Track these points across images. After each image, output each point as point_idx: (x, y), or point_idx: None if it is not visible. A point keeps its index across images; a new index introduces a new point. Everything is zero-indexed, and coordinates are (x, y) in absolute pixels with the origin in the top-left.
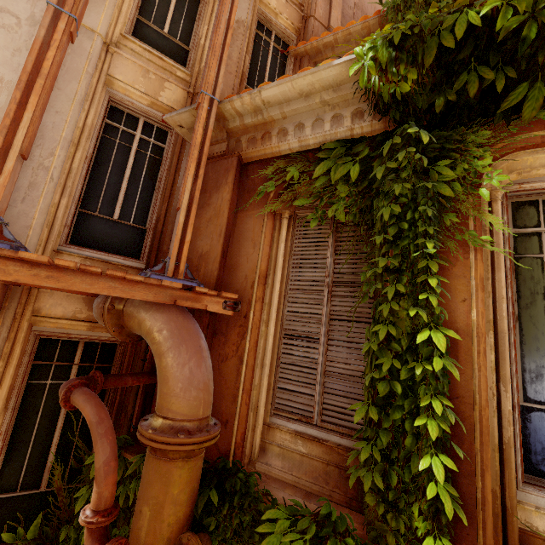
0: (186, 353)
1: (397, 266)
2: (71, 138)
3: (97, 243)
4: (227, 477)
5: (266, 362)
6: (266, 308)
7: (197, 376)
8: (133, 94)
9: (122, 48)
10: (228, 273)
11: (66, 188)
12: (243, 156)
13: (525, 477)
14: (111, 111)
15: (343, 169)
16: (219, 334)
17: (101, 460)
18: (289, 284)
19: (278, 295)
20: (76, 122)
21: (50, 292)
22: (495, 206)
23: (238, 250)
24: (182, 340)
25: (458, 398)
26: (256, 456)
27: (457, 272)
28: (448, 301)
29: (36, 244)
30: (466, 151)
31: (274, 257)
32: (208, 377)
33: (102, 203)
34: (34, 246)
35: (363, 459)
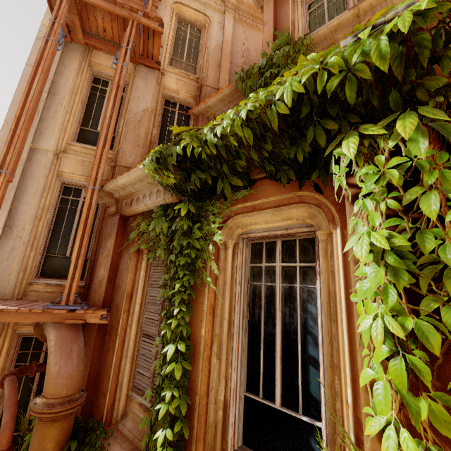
0: (59, 356)
1: (170, 297)
2: (36, 215)
3: (56, 273)
4: (90, 433)
5: (128, 354)
6: (131, 316)
7: (64, 370)
8: (75, 177)
9: (68, 152)
10: (115, 292)
11: (34, 245)
12: (125, 213)
13: (239, 447)
14: (64, 189)
15: (160, 226)
16: (108, 333)
17: (4, 421)
18: (147, 298)
19: (141, 306)
20: (38, 206)
21: None
22: (227, 252)
23: (120, 276)
24: (60, 347)
25: (192, 389)
26: (119, 419)
27: (200, 300)
28: (195, 320)
29: (15, 283)
30: (208, 217)
31: (138, 281)
32: (73, 370)
33: (59, 247)
34: (14, 284)
35: (139, 428)
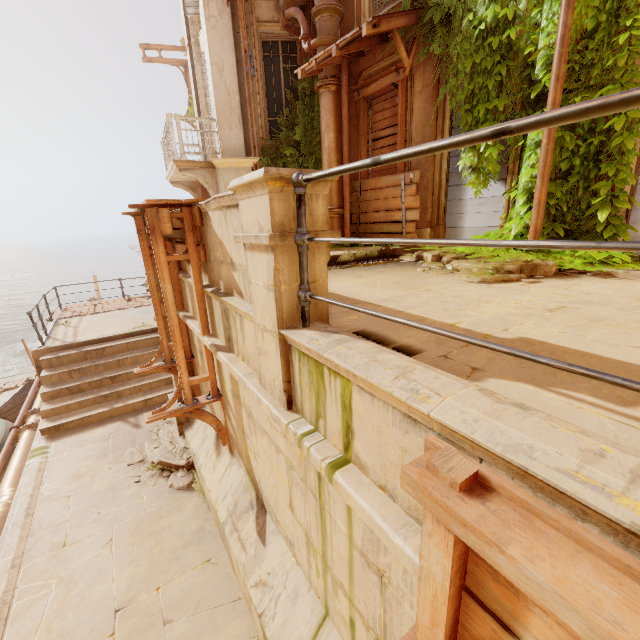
0: None
1: None
2: None
3: None
4: None
5: None
6: None
7: None
8: None
9: None
10: None
11: None
12: None
13: None
14: None
15: None
16: None
17: (301, 18)
18: None
19: None
20: None
21: (259, 7)
22: None
23: None
24: None
25: None
26: None
27: None
28: None
29: None
30: None
31: None
32: None
33: None
34: None
35: None
